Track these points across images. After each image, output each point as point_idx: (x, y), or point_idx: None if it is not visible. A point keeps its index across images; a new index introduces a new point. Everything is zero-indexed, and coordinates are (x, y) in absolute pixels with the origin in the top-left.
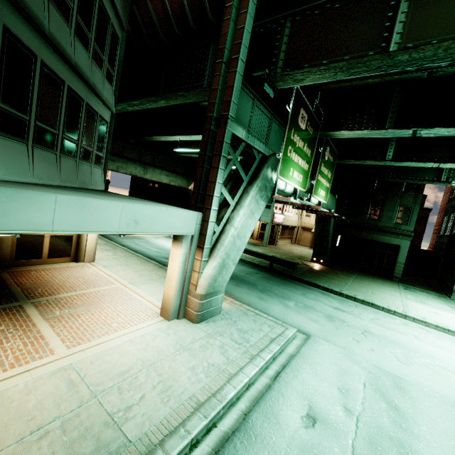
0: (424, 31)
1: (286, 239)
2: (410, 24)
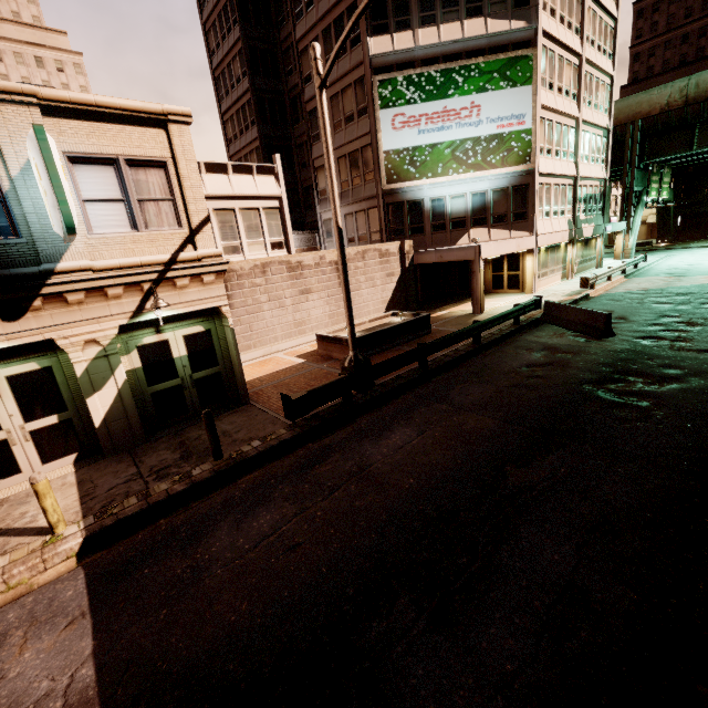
0: (704, 142)
1: None
2: (699, 140)
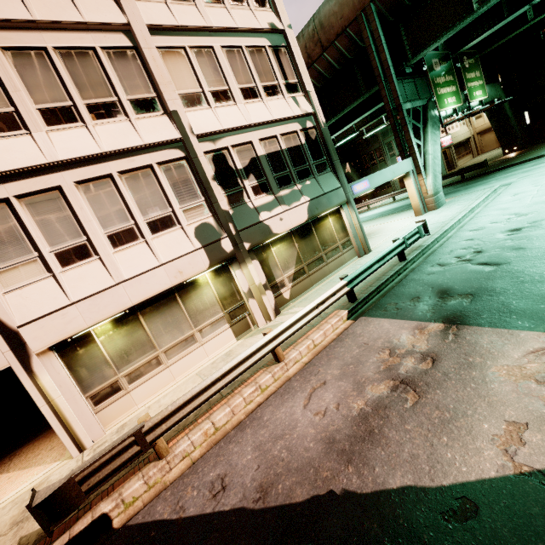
0: None
1: (466, 156)
2: None
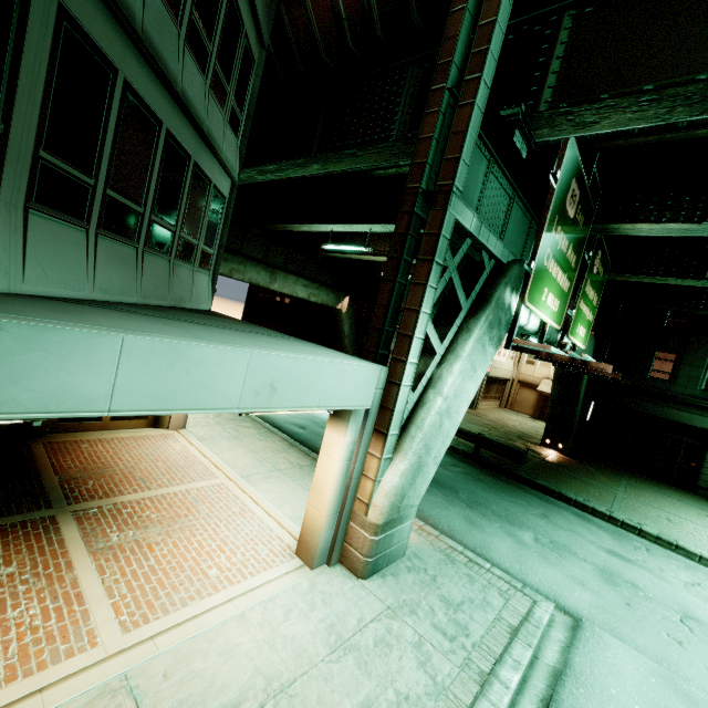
0: None
1: (492, 400)
2: None
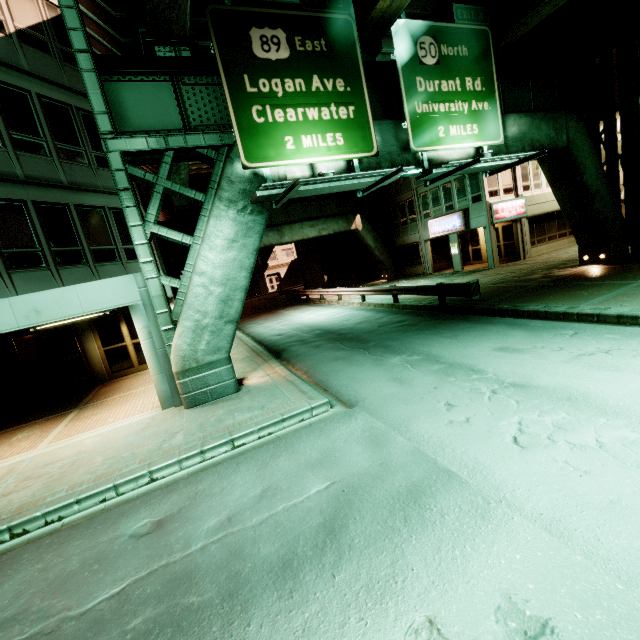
0: None
1: (559, 240)
2: None
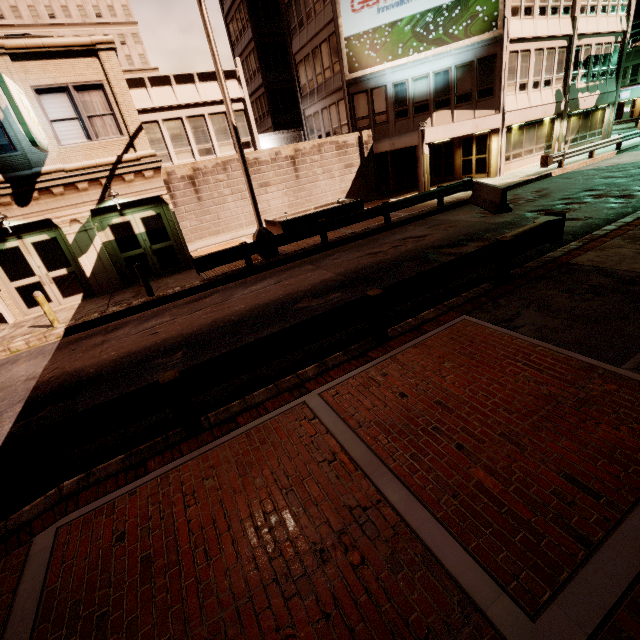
0: None
1: None
2: None
